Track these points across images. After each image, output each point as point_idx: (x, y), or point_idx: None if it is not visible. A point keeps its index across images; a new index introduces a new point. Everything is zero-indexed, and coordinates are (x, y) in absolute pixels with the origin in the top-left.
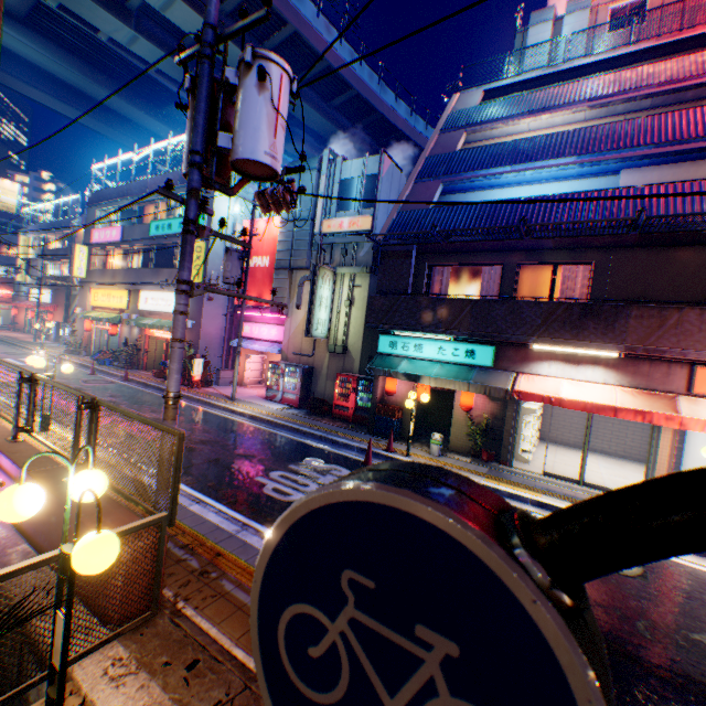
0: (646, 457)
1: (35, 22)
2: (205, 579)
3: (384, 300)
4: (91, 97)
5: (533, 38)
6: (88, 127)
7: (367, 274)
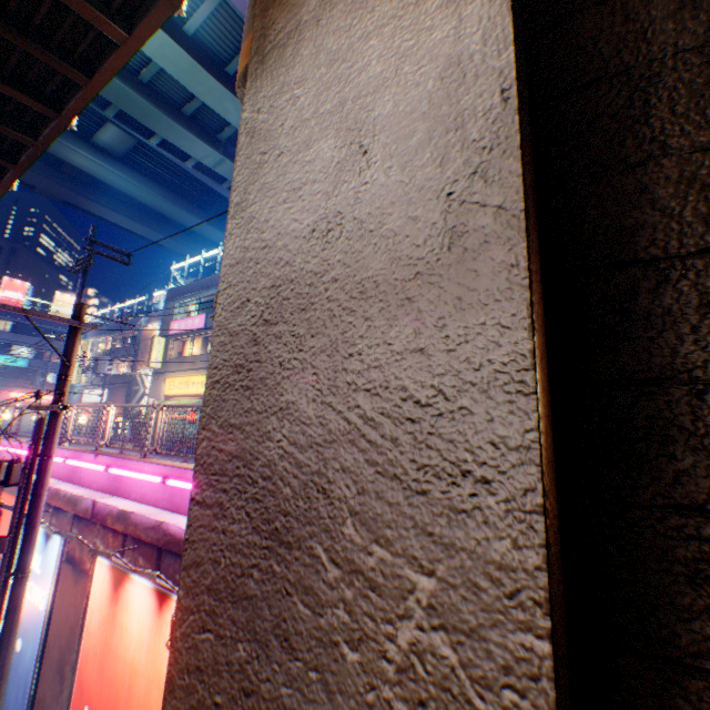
0: None
1: (131, 159)
2: None
3: None
4: (160, 216)
5: None
6: (151, 242)
7: None
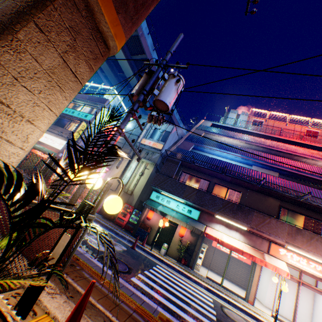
0: (249, 278)
1: None
2: (74, 268)
3: (162, 177)
4: None
5: (230, 116)
6: None
7: (153, 165)
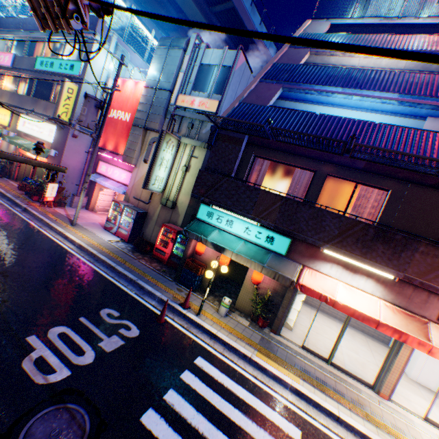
0: (386, 357)
1: None
2: None
3: (210, 177)
4: None
5: None
6: None
7: (205, 149)
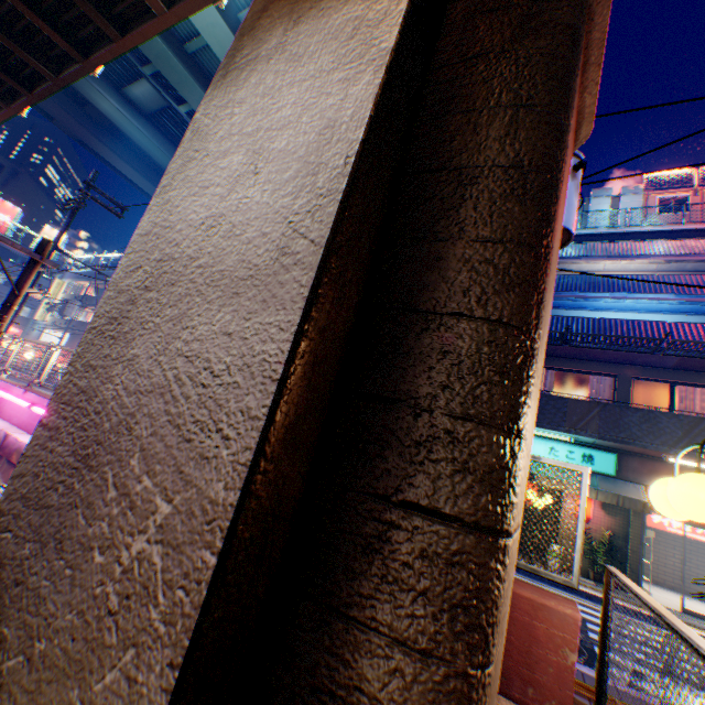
0: None
1: (157, 119)
2: None
3: None
4: None
5: (594, 206)
6: None
7: None
